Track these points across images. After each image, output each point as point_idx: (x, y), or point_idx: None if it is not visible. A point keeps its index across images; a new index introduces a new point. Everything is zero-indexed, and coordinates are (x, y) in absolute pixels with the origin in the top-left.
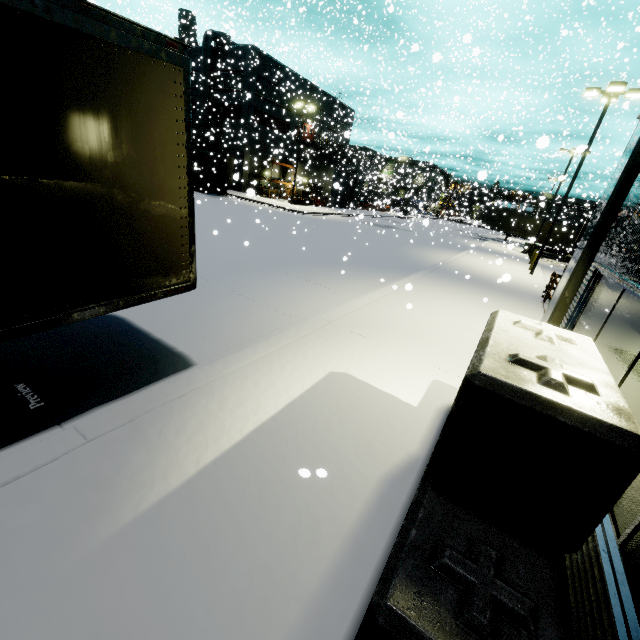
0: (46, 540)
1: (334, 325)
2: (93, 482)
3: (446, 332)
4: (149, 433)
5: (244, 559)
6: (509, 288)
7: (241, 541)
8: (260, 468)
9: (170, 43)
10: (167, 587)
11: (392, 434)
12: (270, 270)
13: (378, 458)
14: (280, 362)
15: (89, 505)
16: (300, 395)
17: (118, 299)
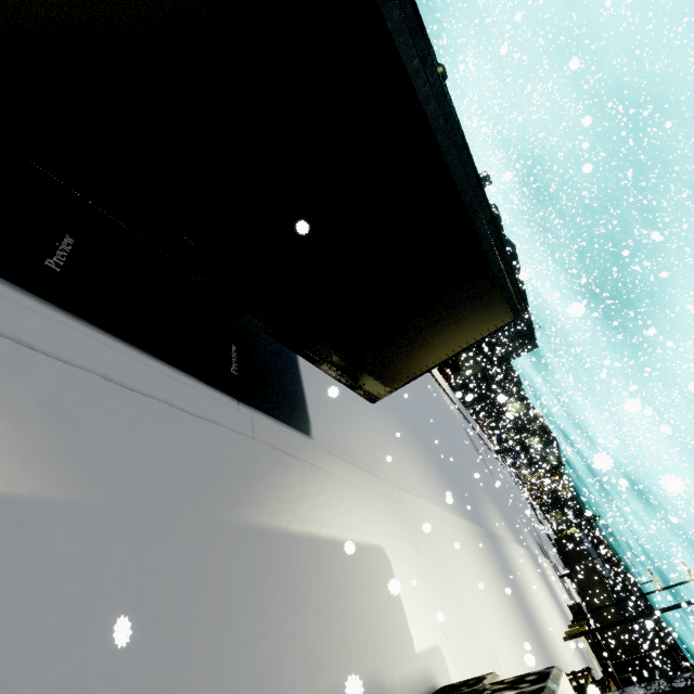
0: (212, 486)
1: (403, 507)
2: (243, 471)
3: (469, 612)
4: (278, 468)
5: (279, 634)
6: (538, 631)
7: (282, 618)
8: (314, 575)
9: (523, 307)
10: (241, 598)
11: (392, 656)
12: (386, 404)
13: (375, 664)
14: (360, 499)
15: (235, 486)
16: (358, 544)
17: (345, 376)
